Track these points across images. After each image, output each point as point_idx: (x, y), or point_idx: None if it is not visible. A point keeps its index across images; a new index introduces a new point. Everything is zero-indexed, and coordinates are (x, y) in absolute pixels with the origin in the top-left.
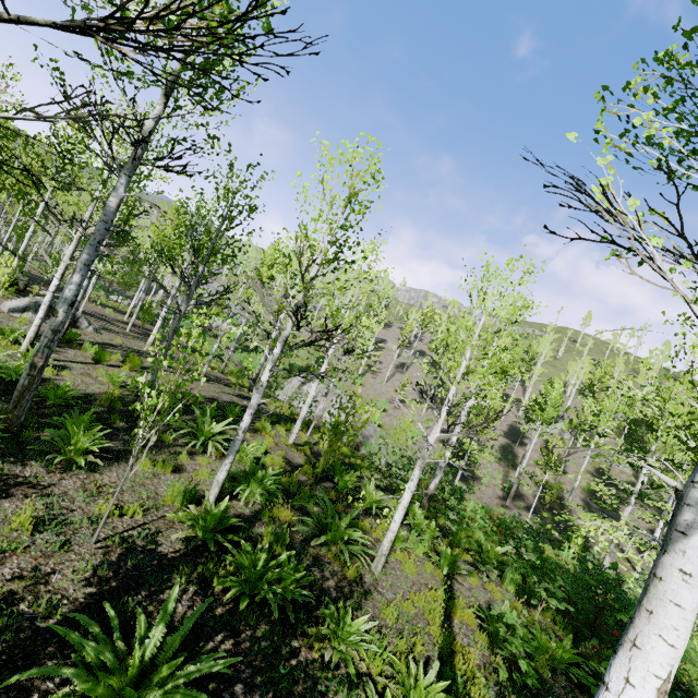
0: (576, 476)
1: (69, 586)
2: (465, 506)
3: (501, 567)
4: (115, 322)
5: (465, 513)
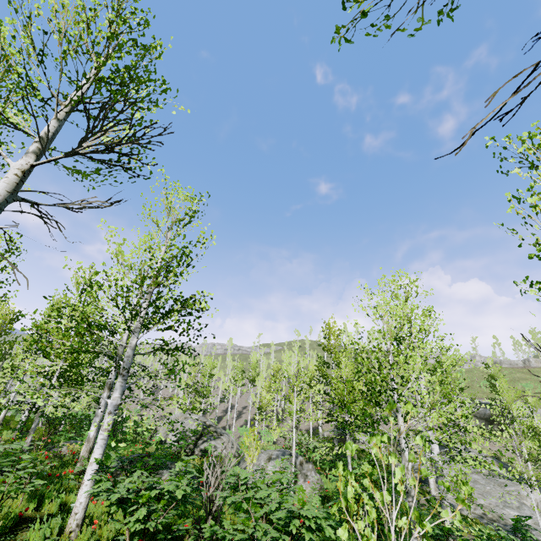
0: (247, 416)
1: None
2: None
3: None
4: None
5: None
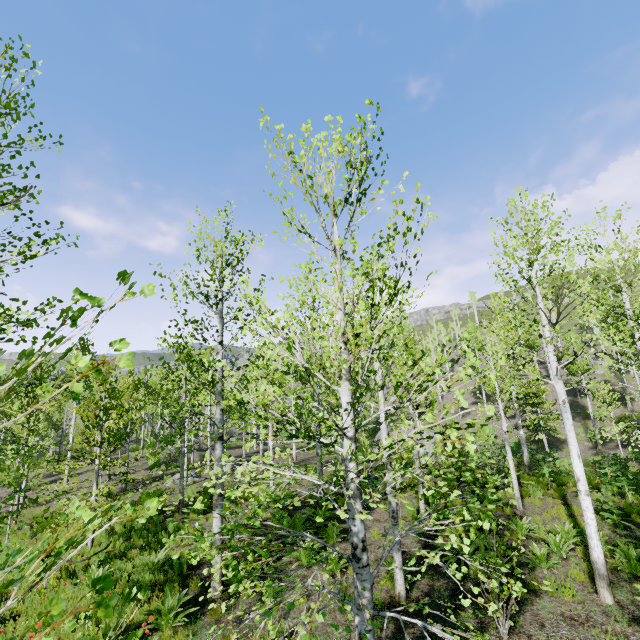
0: None
1: (412, 545)
2: (563, 466)
3: (599, 487)
4: (255, 454)
5: (565, 470)
